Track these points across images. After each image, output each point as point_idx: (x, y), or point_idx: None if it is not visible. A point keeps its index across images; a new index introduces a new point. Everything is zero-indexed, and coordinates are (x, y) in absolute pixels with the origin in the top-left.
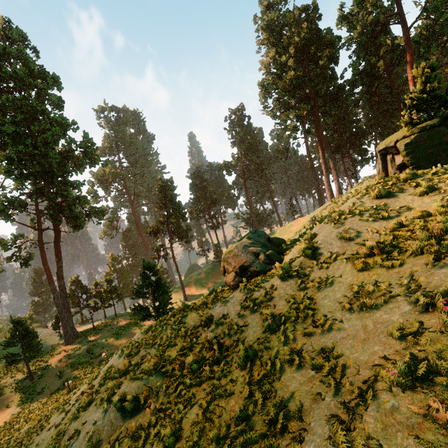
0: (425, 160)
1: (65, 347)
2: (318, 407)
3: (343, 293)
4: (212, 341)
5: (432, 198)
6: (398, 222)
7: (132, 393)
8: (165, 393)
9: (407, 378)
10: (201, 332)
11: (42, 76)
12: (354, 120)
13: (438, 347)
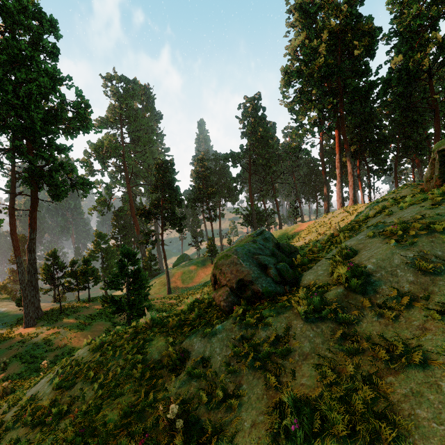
0: None
1: (23, 330)
2: None
3: None
4: (175, 419)
5: None
6: None
7: None
8: None
9: None
10: (165, 377)
11: (37, 17)
12: (378, 126)
13: None
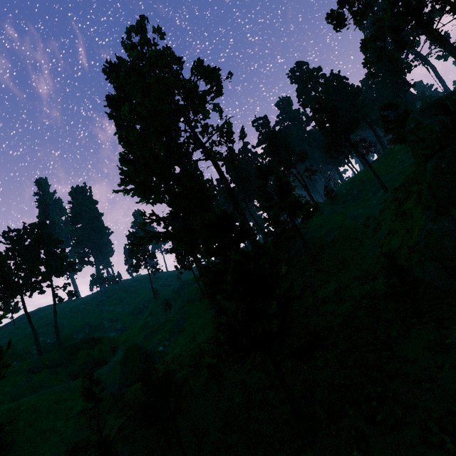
0: None
1: None
2: None
3: None
4: None
5: None
6: None
7: None
8: None
9: None
10: None
11: None
12: None
13: None
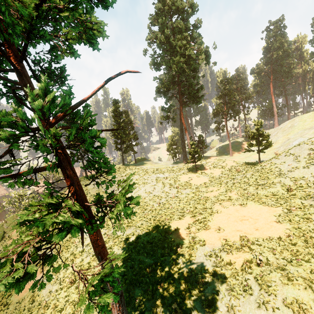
0: None
1: (193, 164)
2: None
3: None
4: None
5: None
6: None
7: None
8: None
9: None
10: None
11: (190, 6)
12: None
13: None
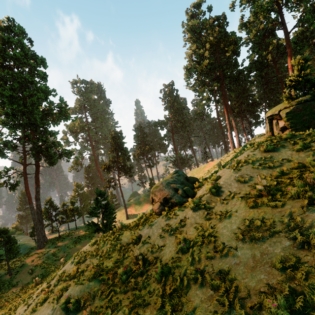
0: (300, 125)
1: (37, 250)
2: None
3: (238, 225)
4: (138, 256)
5: (306, 153)
6: (281, 171)
7: (75, 295)
8: (100, 297)
9: (287, 312)
10: (132, 247)
11: (33, 58)
12: (250, 95)
13: (313, 283)
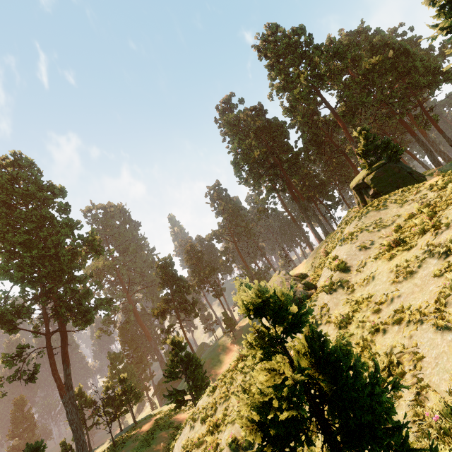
0: (389, 187)
1: None
2: (416, 336)
3: (387, 276)
4: None
5: (410, 205)
6: (397, 224)
7: (240, 431)
8: None
9: None
10: None
11: (49, 189)
12: (315, 175)
13: None
